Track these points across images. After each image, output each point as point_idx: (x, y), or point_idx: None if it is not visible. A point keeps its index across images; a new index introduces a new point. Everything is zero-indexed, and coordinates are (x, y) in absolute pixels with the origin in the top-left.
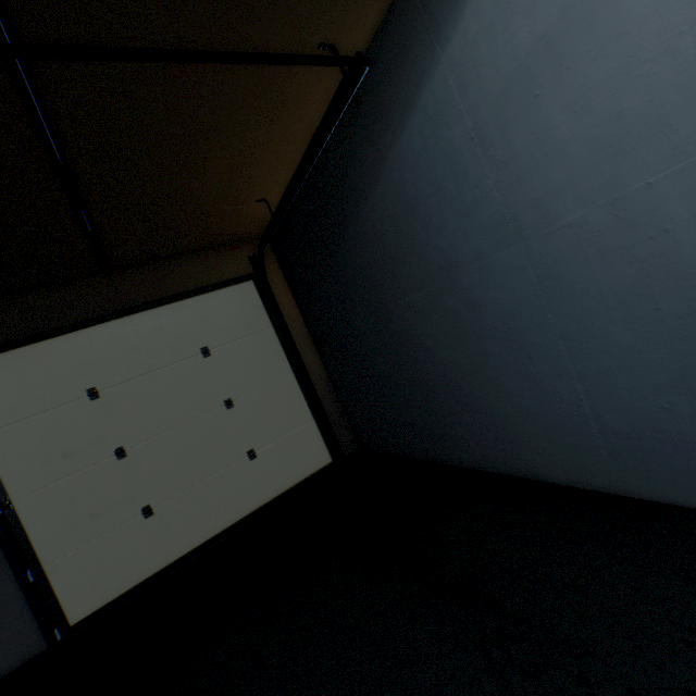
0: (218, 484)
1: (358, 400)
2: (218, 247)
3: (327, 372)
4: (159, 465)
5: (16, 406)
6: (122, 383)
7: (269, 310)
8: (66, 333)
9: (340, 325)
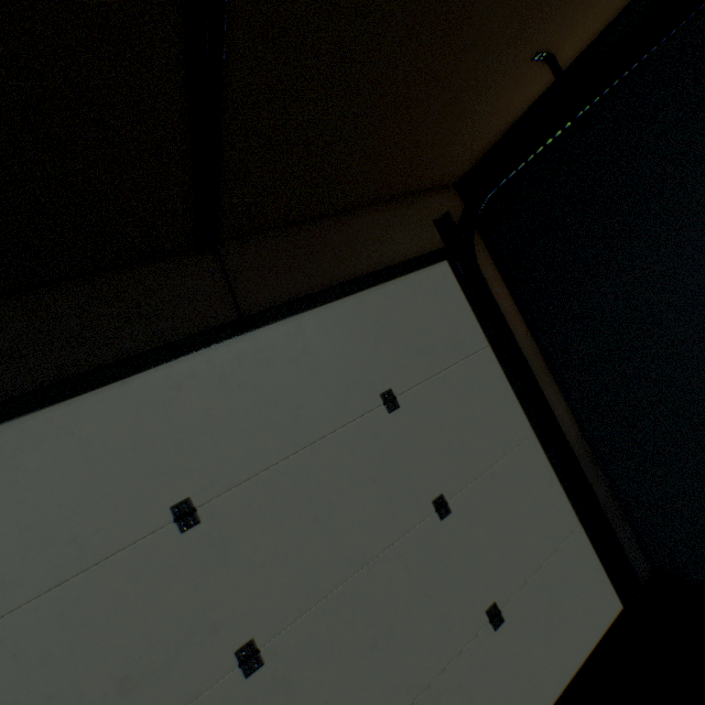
0: (444, 700)
1: (700, 491)
2: (384, 201)
3: (583, 426)
4: (329, 676)
5: (9, 567)
6: (242, 482)
7: (478, 314)
8: (125, 375)
9: (701, 333)
